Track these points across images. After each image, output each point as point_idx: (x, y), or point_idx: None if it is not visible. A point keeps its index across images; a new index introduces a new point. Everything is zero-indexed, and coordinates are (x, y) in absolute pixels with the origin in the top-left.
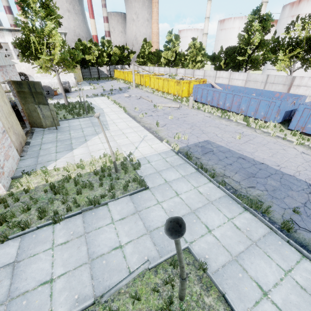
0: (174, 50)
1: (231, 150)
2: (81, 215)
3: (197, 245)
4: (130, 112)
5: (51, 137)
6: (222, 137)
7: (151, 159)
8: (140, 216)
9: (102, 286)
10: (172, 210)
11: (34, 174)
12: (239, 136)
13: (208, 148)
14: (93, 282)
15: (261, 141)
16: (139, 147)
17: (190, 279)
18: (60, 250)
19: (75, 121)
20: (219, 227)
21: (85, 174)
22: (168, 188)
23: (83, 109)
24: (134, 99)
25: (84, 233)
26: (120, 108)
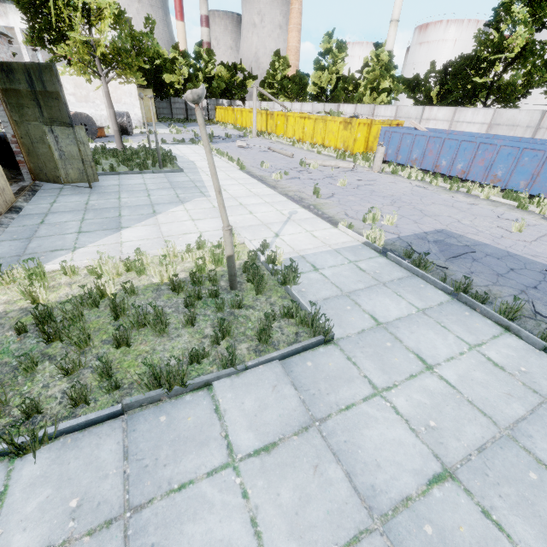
0: (334, 70)
1: (514, 254)
2: (119, 425)
3: None
4: (253, 171)
5: (74, 201)
6: (474, 225)
7: (320, 261)
8: (327, 443)
9: None
10: (434, 424)
11: (4, 279)
12: (519, 225)
13: (459, 246)
14: None
15: None
16: (284, 234)
17: None
18: None
19: (133, 177)
20: None
21: (147, 288)
22: (393, 344)
23: (154, 157)
24: (258, 152)
25: (121, 509)
26: (231, 162)
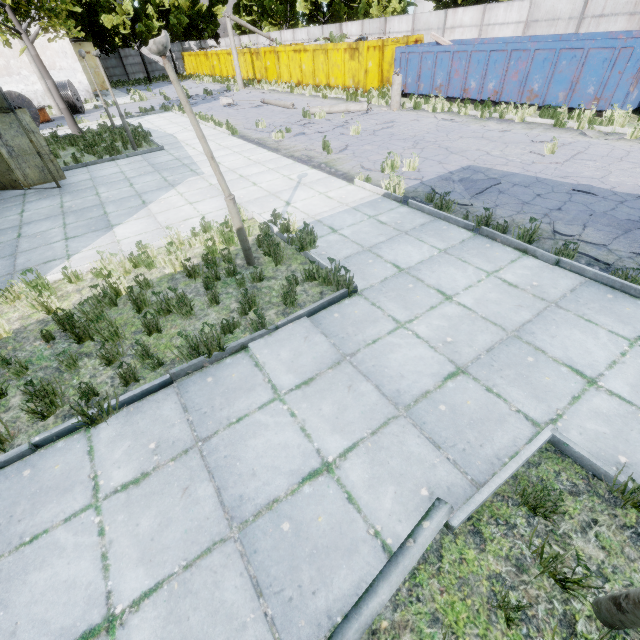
0: None
1: (543, 179)
2: (172, 391)
3: (572, 428)
4: (248, 134)
5: (46, 206)
6: (504, 155)
7: (338, 222)
8: (358, 370)
9: (304, 617)
10: (450, 340)
11: (7, 297)
12: (551, 146)
13: (484, 181)
14: (265, 607)
15: (609, 152)
16: (295, 201)
17: (606, 544)
18: (123, 506)
19: (105, 166)
20: (614, 366)
21: (161, 280)
22: (415, 285)
23: (123, 137)
24: (249, 109)
25: (194, 442)
26: (219, 127)
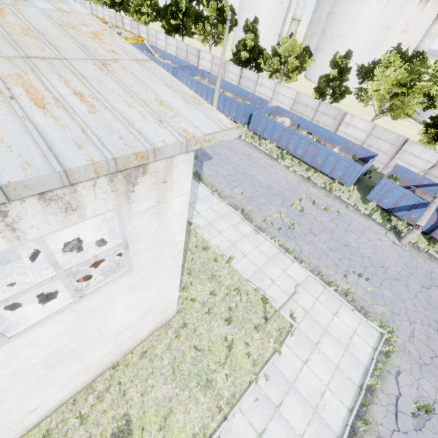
0: None
1: None
2: None
3: None
4: None
5: None
6: None
7: None
8: None
9: None
10: None
11: None
12: None
13: None
14: None
15: None
16: None
17: None
18: None
19: None
20: None
21: None
22: None
23: None
24: None
25: None
26: None
